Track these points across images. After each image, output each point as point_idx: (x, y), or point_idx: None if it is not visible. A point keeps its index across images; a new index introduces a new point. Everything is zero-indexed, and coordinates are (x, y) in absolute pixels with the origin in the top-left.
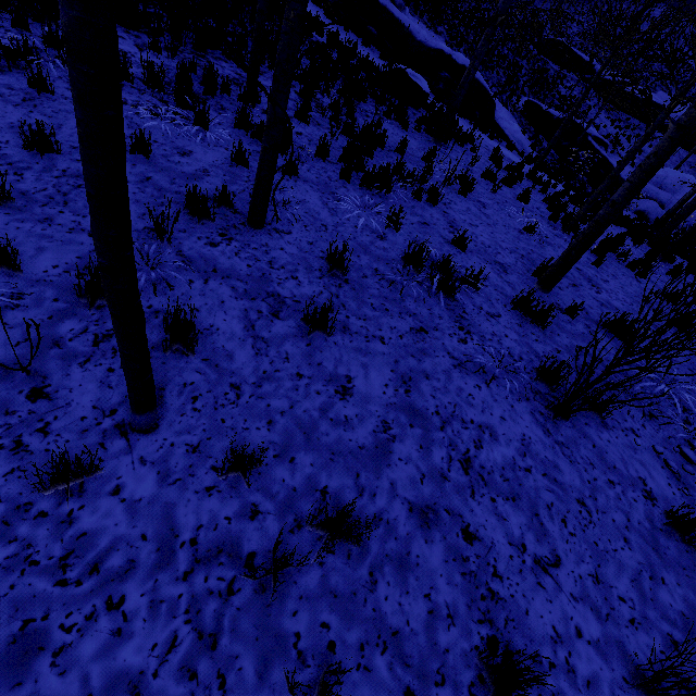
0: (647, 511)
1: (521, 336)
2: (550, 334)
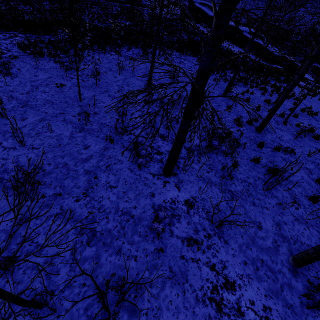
0: None
1: None
2: None
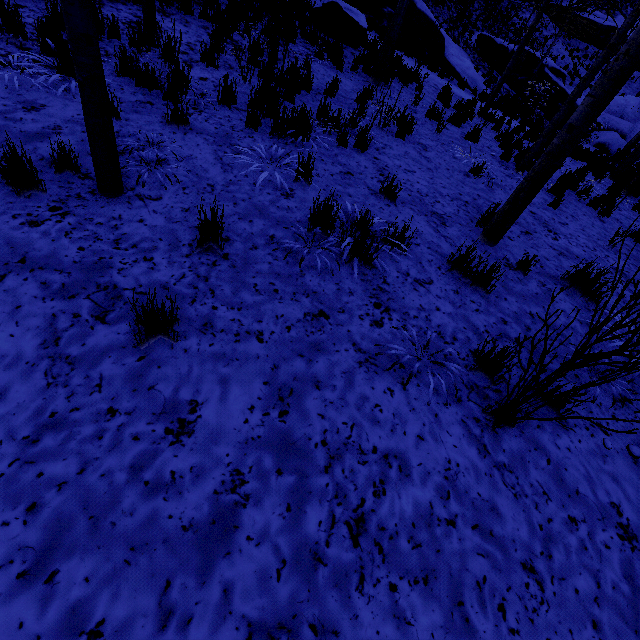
0: (625, 562)
1: (457, 307)
2: (495, 299)
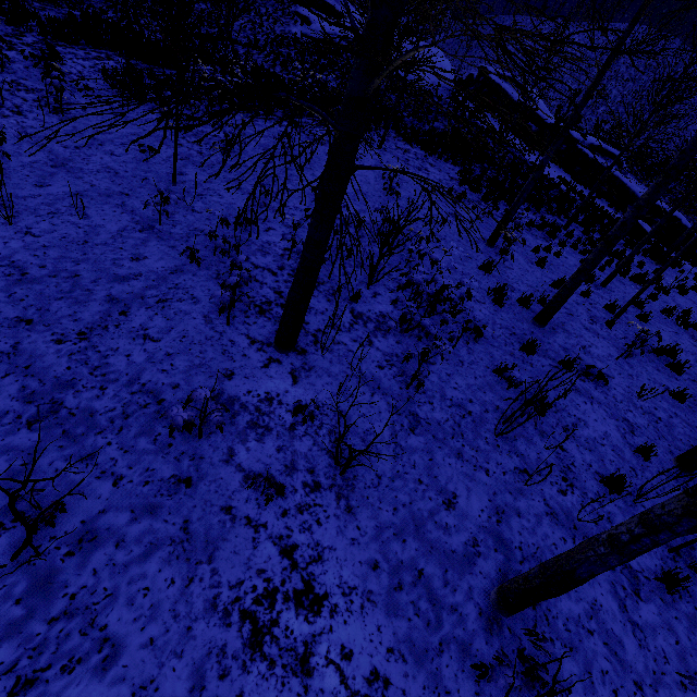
0: None
1: None
2: None
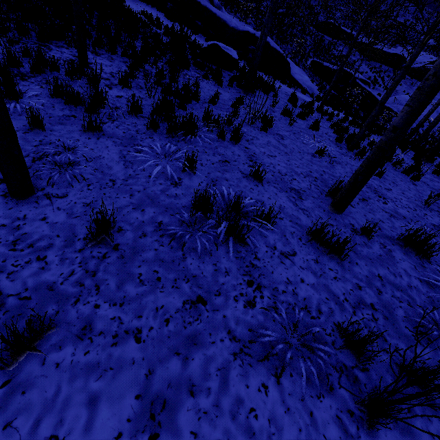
0: None
1: (318, 276)
2: (349, 265)
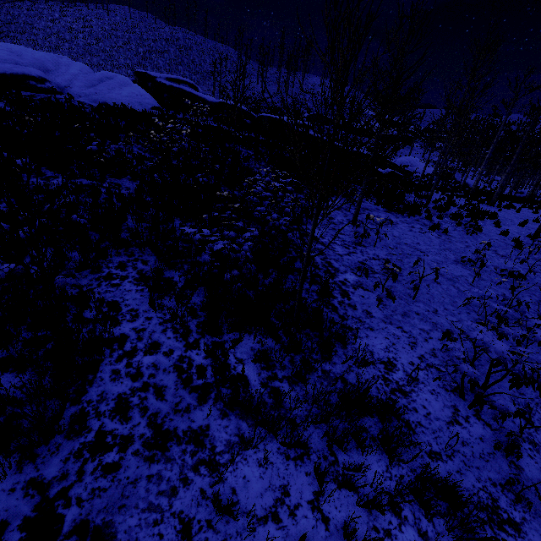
0: None
1: None
2: None
